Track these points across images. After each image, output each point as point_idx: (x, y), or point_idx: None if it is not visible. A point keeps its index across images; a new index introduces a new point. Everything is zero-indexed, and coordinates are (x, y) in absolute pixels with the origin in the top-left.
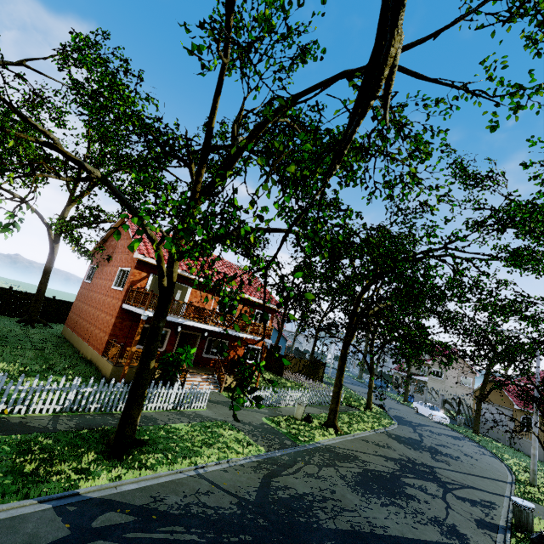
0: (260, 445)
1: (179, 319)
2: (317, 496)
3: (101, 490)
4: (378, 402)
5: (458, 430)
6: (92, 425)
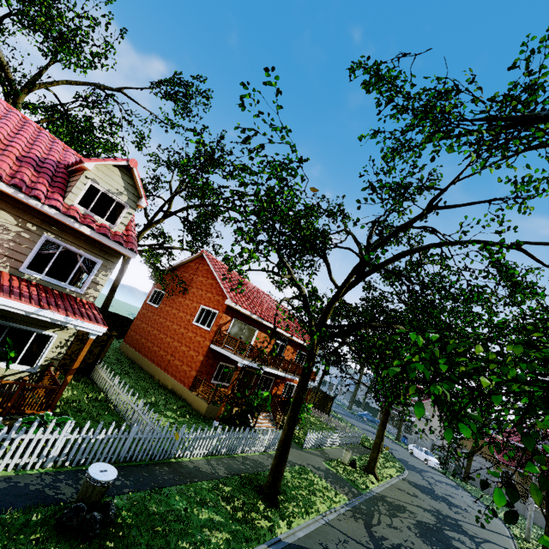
0: (341, 493)
1: (262, 366)
2: (407, 547)
3: (288, 536)
4: None
5: (450, 477)
6: (234, 470)
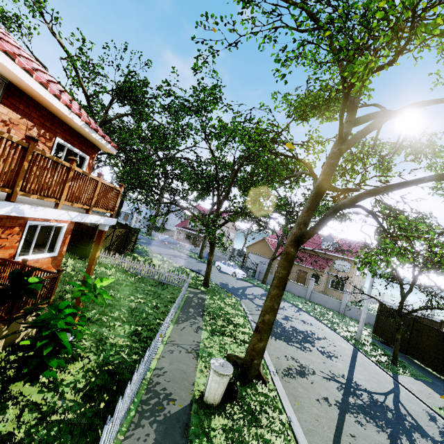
0: None
1: None
2: None
3: None
4: (192, 267)
5: (255, 284)
6: None
